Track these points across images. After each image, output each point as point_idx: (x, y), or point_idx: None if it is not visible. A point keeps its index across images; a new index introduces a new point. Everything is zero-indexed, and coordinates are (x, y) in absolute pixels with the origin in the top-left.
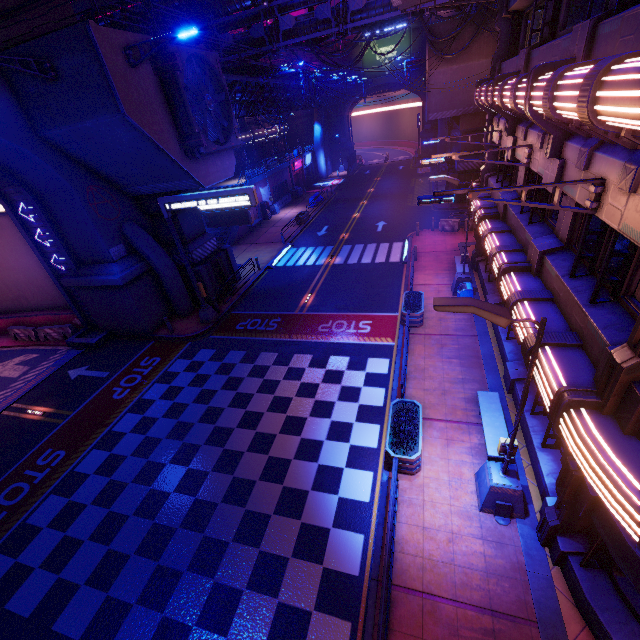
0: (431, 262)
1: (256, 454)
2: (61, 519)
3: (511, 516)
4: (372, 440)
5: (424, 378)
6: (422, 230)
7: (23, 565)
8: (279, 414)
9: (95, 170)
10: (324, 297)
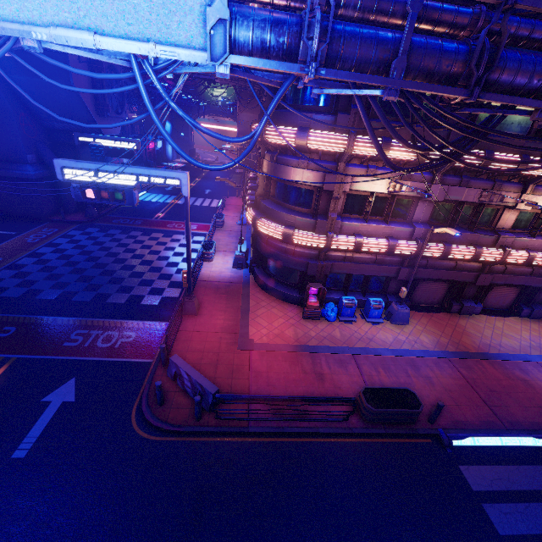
0: (232, 208)
1: (135, 259)
2: (18, 276)
3: (242, 268)
4: (194, 256)
5: (220, 241)
6: (231, 196)
7: (1, 287)
8: (146, 249)
9: (27, 105)
10: (170, 215)
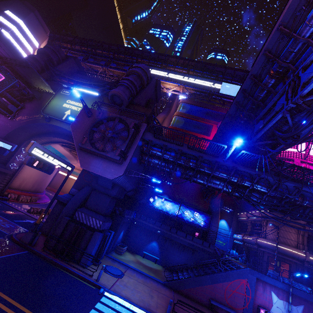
0: None
1: None
2: None
3: None
4: None
5: None
6: None
7: None
8: None
9: None
10: None
